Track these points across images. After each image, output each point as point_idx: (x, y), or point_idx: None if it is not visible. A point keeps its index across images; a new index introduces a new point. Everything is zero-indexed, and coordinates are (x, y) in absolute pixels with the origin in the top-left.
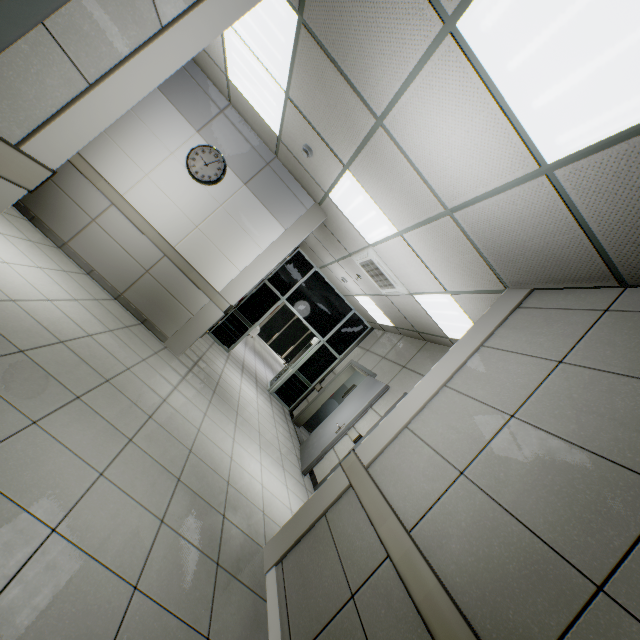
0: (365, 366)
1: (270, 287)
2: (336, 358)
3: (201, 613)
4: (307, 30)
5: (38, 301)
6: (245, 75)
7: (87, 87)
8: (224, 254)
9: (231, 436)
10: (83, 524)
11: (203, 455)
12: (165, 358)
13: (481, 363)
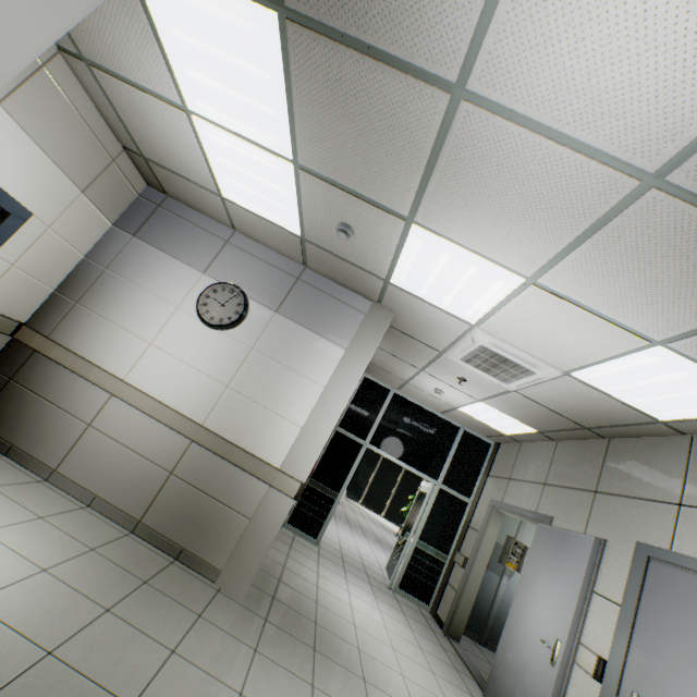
0: (520, 505)
1: (345, 434)
2: (465, 503)
3: None
4: (296, 24)
5: None
6: (239, 177)
7: None
8: (272, 410)
9: None
10: None
11: None
12: (217, 618)
13: None
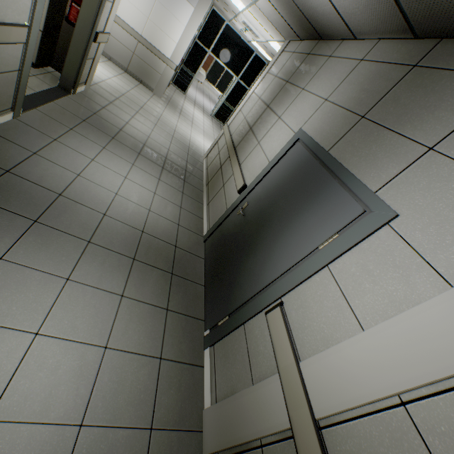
0: None
1: (200, 44)
2: (247, 90)
3: (185, 158)
4: None
5: (108, 80)
6: None
7: (112, 4)
8: (166, 34)
9: (190, 130)
10: (154, 138)
11: (179, 133)
12: (156, 99)
13: (264, 81)
